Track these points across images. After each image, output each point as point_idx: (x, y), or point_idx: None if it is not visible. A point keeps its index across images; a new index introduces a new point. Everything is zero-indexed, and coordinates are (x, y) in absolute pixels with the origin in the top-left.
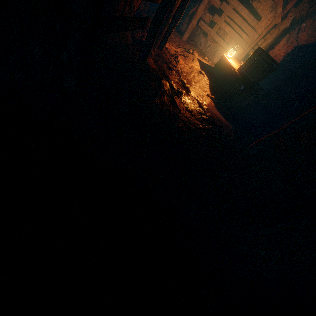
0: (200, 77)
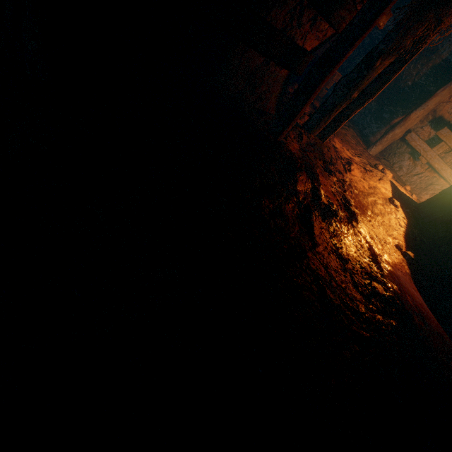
0: (387, 208)
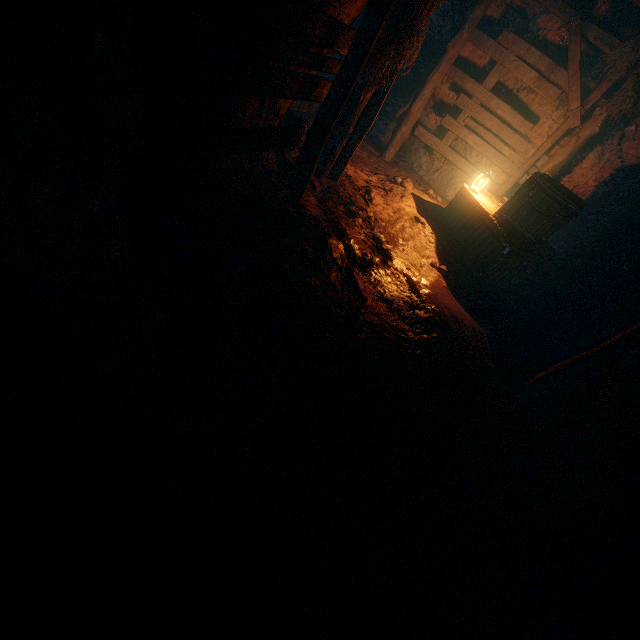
0: (416, 228)
